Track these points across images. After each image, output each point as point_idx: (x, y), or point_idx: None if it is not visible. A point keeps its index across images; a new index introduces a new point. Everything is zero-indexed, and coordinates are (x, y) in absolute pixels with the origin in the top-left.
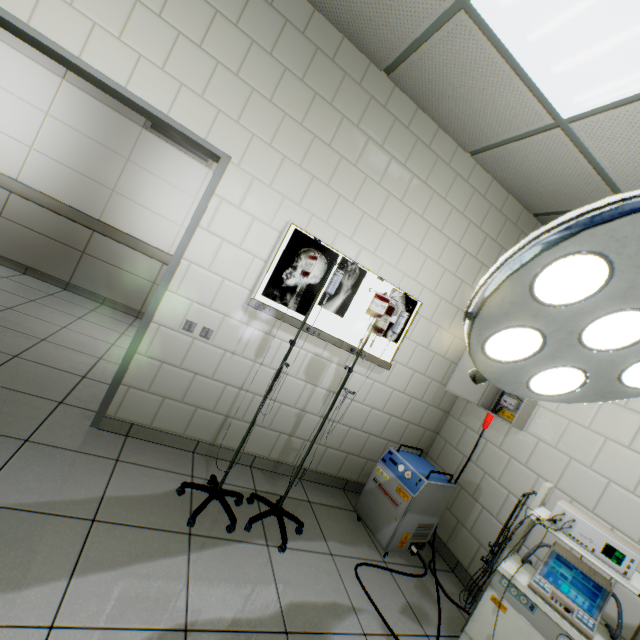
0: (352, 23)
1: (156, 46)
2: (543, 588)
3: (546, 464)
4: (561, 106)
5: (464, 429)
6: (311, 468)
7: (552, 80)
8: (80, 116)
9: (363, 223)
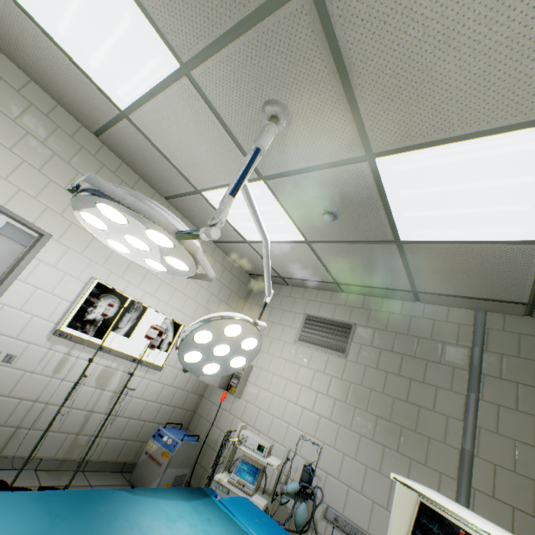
0: (145, 175)
1: (3, 165)
2: (234, 479)
3: (250, 415)
4: (245, 236)
5: (211, 405)
6: (94, 459)
7: (239, 227)
8: None
9: (147, 277)
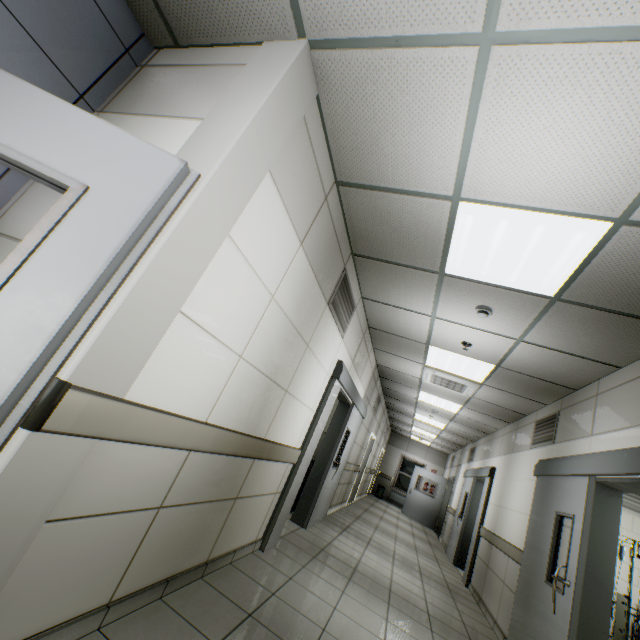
0: None
1: None
2: None
3: None
4: None
5: None
6: None
7: None
8: (296, 296)
9: None
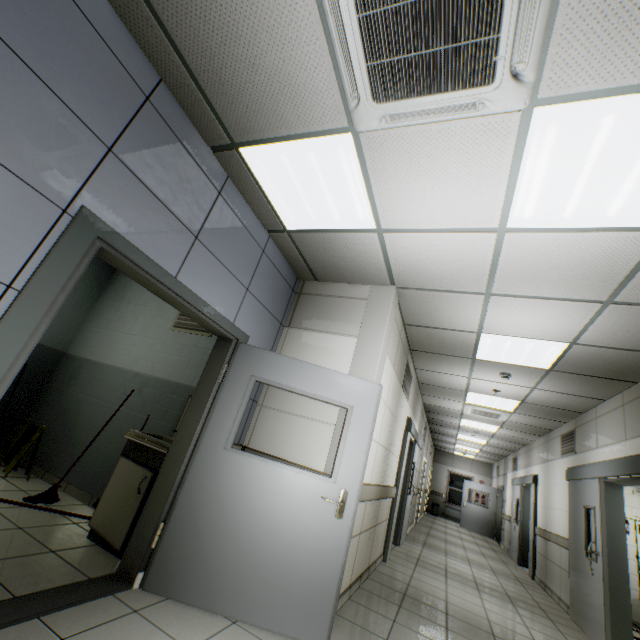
0: None
1: None
2: None
3: None
4: None
5: None
6: None
7: None
8: (392, 395)
9: None
